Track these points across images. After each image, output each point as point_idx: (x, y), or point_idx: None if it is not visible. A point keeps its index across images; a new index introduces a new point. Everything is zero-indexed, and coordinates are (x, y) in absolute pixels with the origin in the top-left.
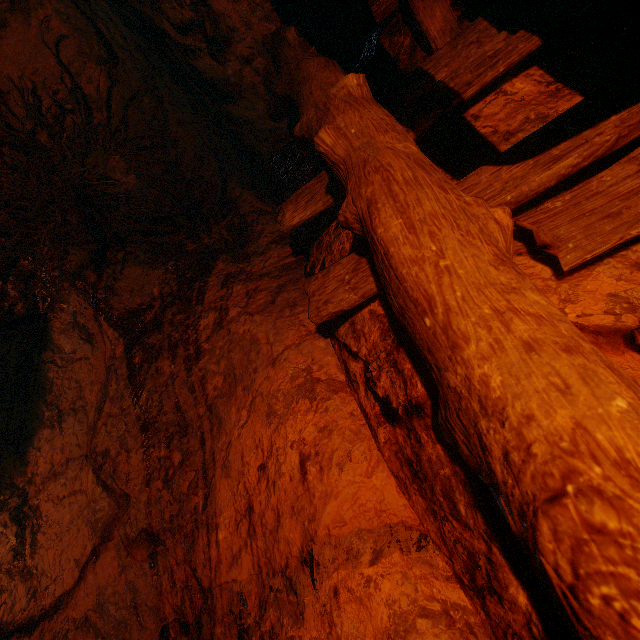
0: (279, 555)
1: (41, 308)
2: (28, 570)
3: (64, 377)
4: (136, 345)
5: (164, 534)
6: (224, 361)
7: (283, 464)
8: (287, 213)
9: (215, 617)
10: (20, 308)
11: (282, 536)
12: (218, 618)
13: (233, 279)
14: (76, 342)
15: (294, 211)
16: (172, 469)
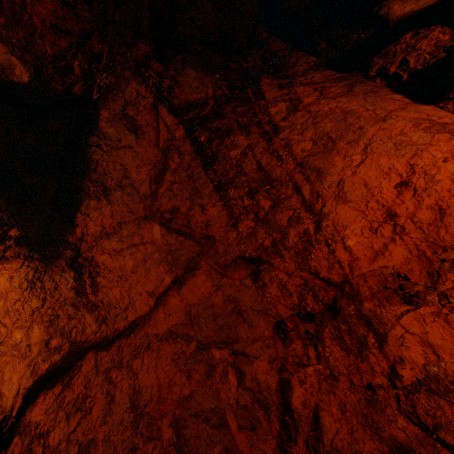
0: (449, 236)
1: (94, 95)
2: (92, 304)
3: (109, 160)
4: (198, 129)
5: (267, 256)
6: (310, 131)
7: (437, 174)
8: (394, 6)
9: (360, 298)
10: (78, 89)
11: (452, 221)
12: (365, 297)
13: (289, 85)
14: (121, 132)
15: (403, 4)
16: (263, 212)
